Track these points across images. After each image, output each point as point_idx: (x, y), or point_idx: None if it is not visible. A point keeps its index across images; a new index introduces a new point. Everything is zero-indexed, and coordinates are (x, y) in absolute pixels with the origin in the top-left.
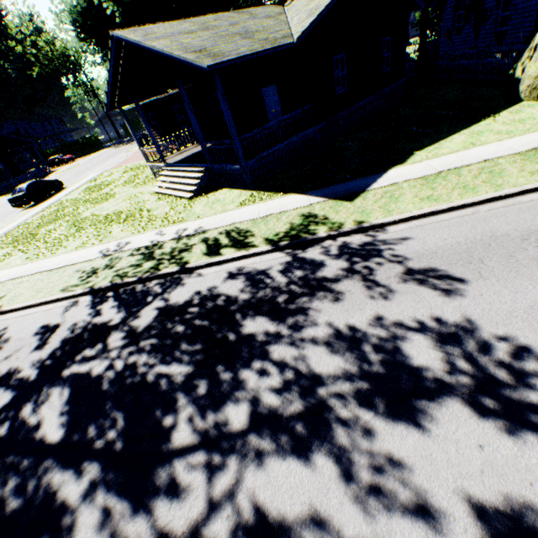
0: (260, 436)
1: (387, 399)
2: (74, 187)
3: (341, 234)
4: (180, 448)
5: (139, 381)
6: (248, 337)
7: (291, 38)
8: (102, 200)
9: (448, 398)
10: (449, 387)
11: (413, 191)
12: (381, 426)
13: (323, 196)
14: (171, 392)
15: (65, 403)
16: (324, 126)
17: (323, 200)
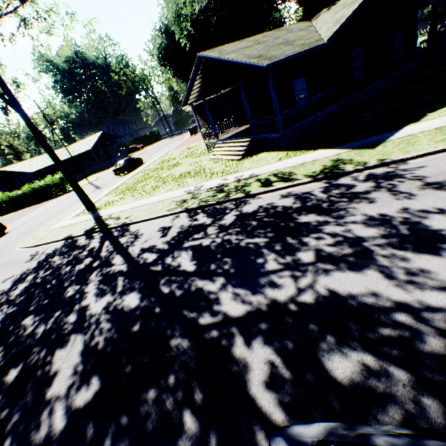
0: (324, 264)
1: (415, 245)
2: (150, 162)
3: (366, 169)
4: (272, 270)
5: (234, 246)
6: (304, 224)
7: (321, 41)
8: (173, 167)
9: None
10: None
11: (427, 137)
12: (411, 256)
13: (347, 148)
14: (257, 249)
15: (191, 257)
16: (343, 104)
17: (348, 150)
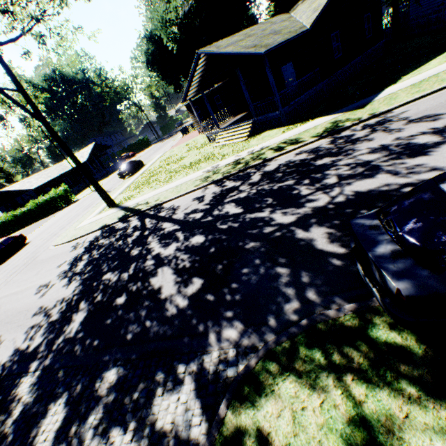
0: (346, 181)
1: (408, 155)
2: (151, 163)
3: (361, 122)
4: (307, 194)
5: (269, 190)
6: (322, 165)
7: (305, 28)
8: (179, 160)
9: (440, 145)
10: (441, 143)
11: (405, 92)
12: (407, 161)
13: (341, 113)
14: (290, 187)
15: (235, 206)
16: (328, 81)
17: (342, 114)
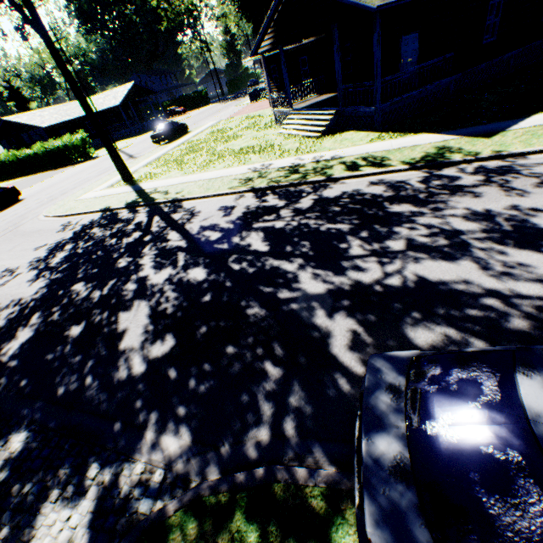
0: (415, 253)
1: (517, 241)
2: (198, 131)
3: (477, 160)
4: (356, 255)
5: (313, 230)
6: (396, 213)
7: None
8: (230, 140)
9: None
10: None
11: None
12: (511, 251)
13: (457, 135)
14: (340, 235)
15: (262, 238)
16: (460, 78)
17: (457, 137)
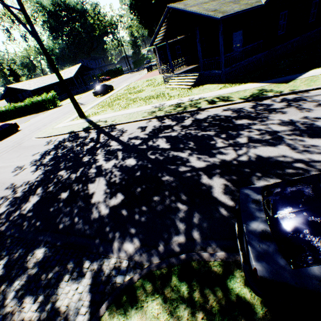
0: (253, 143)
1: (309, 134)
2: (119, 89)
3: (281, 95)
4: (220, 147)
5: (194, 136)
6: (240, 124)
7: (260, 2)
8: (138, 92)
9: None
10: None
11: None
12: (306, 139)
13: (268, 83)
14: (210, 137)
15: (165, 141)
16: (267, 53)
17: (269, 84)
